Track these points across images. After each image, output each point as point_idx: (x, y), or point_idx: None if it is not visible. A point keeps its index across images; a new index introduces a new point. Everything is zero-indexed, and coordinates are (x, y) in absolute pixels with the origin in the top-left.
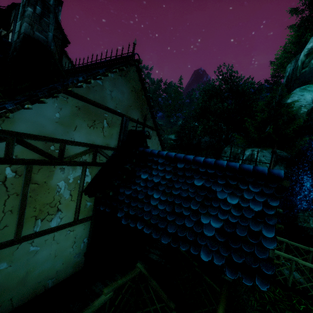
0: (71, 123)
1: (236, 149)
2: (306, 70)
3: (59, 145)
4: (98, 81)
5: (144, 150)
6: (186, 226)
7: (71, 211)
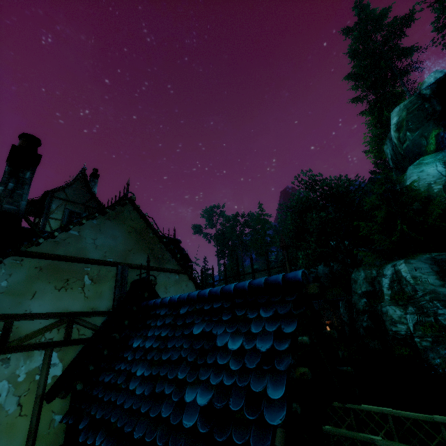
0: (27, 290)
1: (368, 272)
2: (408, 144)
3: (3, 324)
4: (72, 232)
5: (147, 304)
6: (161, 416)
7: (19, 438)
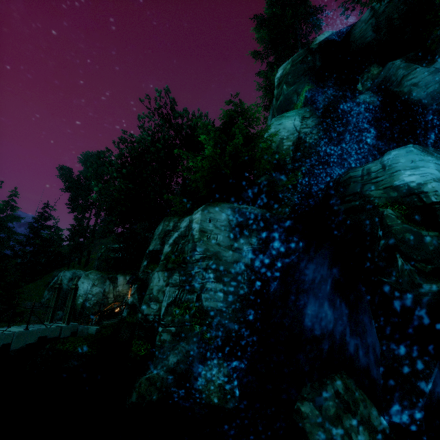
0: None
1: (167, 223)
2: (281, 99)
3: None
4: None
5: None
6: None
7: None
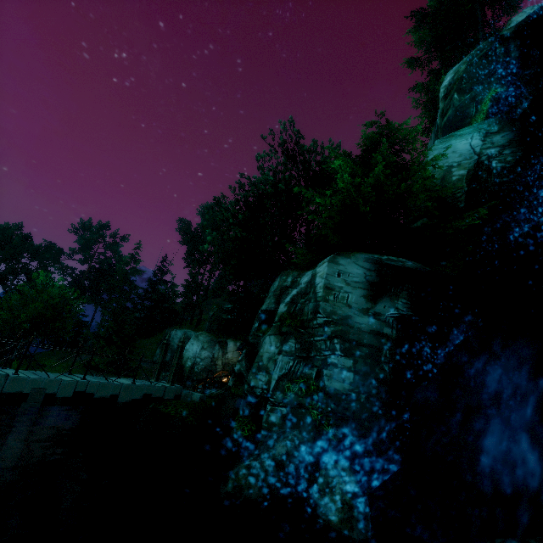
0: None
1: (284, 278)
2: (450, 114)
3: None
4: None
5: None
6: None
7: None
